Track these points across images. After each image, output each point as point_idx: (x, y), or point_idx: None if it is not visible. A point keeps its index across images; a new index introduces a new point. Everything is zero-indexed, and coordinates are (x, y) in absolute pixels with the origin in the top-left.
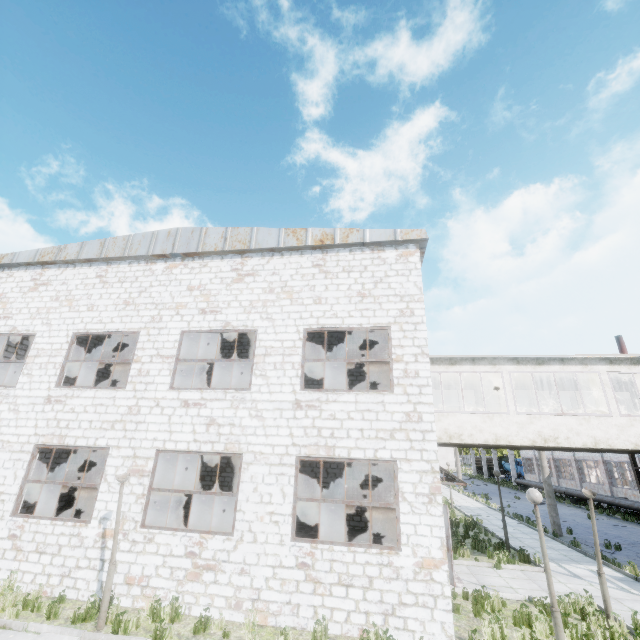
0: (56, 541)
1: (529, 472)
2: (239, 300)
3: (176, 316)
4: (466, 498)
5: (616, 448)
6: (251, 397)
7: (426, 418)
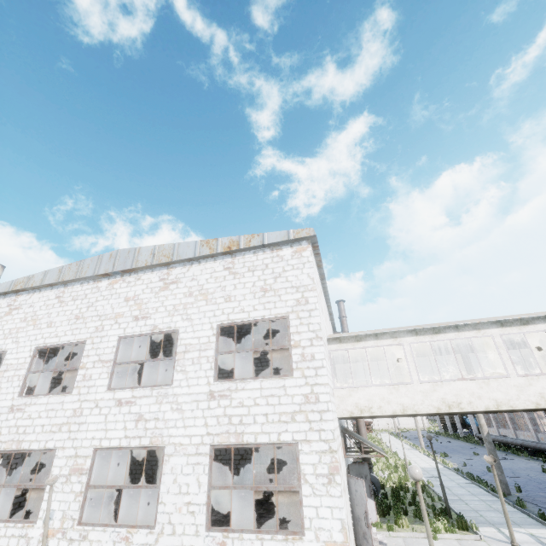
0: (7, 543)
1: (488, 426)
2: (165, 305)
3: (115, 325)
4: (426, 458)
5: (518, 409)
6: (173, 392)
7: (322, 398)
